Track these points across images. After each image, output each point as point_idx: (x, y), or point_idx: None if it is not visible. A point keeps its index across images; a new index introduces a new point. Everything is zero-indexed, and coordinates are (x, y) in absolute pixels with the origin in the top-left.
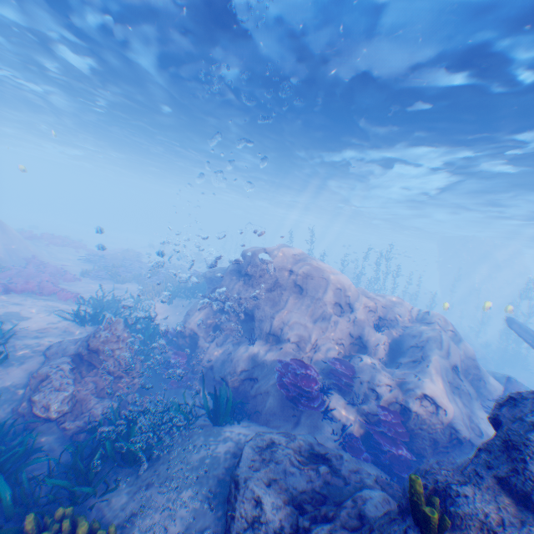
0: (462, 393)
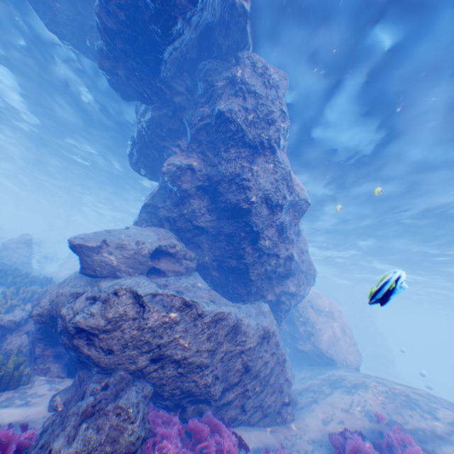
0: None
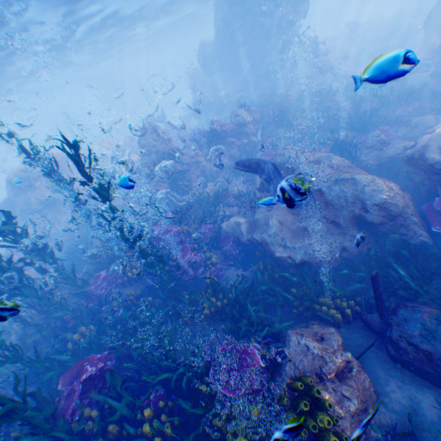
0: None
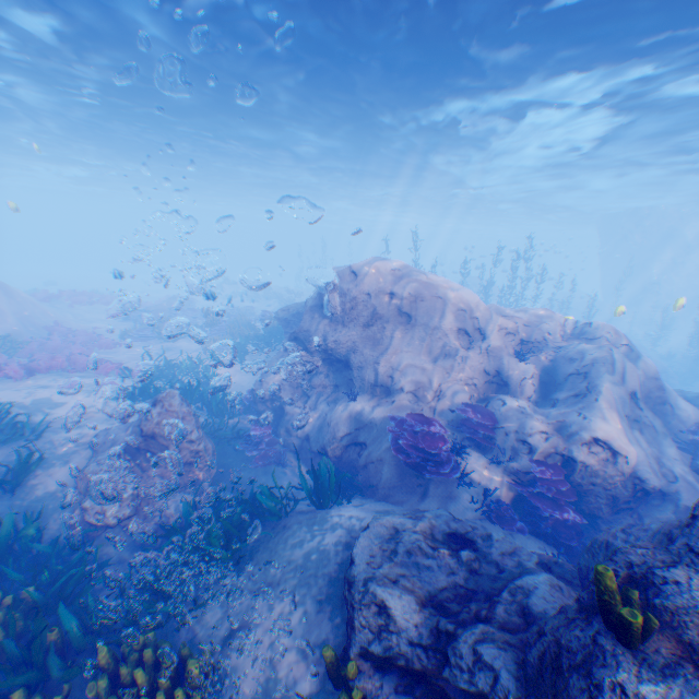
0: (646, 429)
